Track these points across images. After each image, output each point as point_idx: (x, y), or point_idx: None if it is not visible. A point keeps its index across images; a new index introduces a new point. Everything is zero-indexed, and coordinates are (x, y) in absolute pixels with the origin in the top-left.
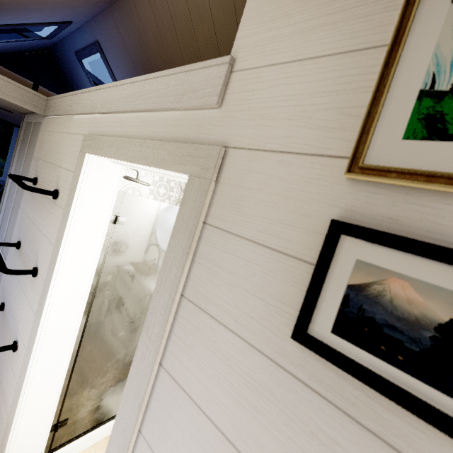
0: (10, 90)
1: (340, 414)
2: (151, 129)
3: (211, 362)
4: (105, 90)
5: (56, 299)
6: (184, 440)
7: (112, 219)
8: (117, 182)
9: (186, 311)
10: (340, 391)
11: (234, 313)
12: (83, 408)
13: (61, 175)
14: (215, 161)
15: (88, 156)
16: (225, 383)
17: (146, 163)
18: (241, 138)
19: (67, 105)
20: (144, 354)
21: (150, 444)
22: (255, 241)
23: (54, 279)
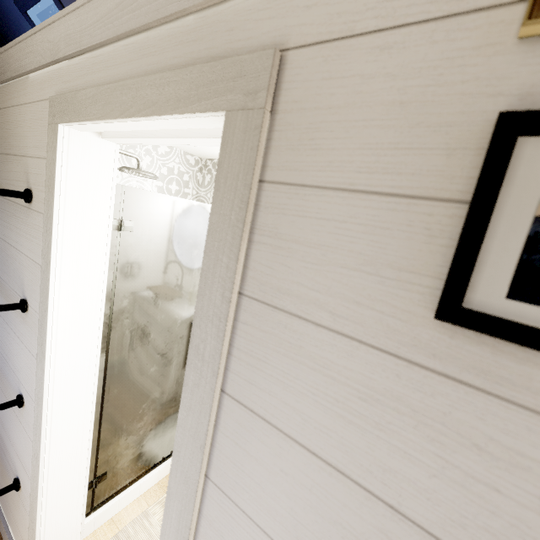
0: None
1: (526, 414)
2: (150, 59)
3: (300, 376)
4: (67, 17)
5: (61, 335)
6: (272, 480)
7: (114, 225)
8: (112, 167)
9: (250, 315)
10: (524, 382)
11: (328, 303)
12: (123, 458)
13: (29, 168)
14: (267, 75)
15: (62, 128)
16: (325, 400)
17: (152, 112)
18: (306, 28)
19: (15, 60)
20: (198, 382)
21: (224, 491)
22: (351, 188)
23: (52, 310)
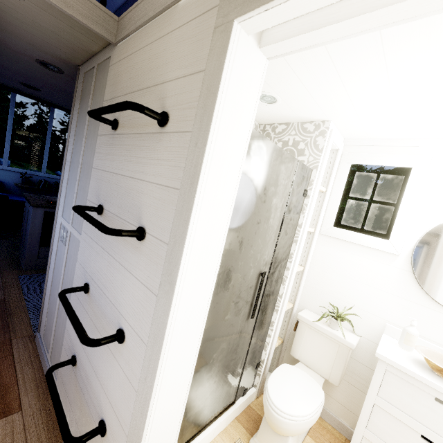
0: (78, 4)
1: None
2: None
3: None
4: None
5: (190, 265)
6: None
7: None
8: (259, 84)
9: None
10: None
11: None
12: (190, 410)
13: (167, 92)
14: None
15: (235, 26)
16: None
17: None
18: None
19: None
20: None
21: None
22: None
23: (190, 234)
